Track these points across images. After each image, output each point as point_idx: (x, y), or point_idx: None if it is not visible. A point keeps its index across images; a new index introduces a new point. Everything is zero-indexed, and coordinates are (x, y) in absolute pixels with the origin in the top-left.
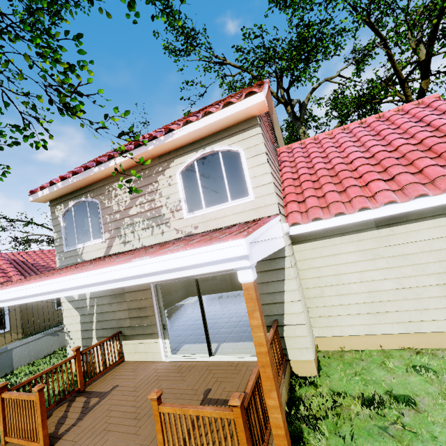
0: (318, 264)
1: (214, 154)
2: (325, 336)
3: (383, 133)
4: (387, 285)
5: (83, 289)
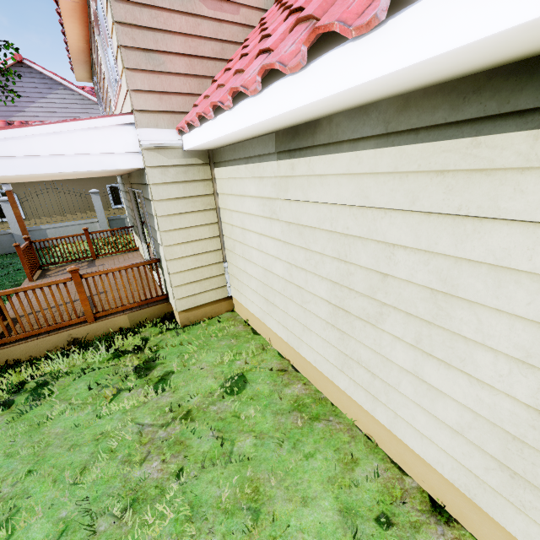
0: (231, 205)
1: None
2: (237, 299)
3: None
4: (279, 268)
5: None
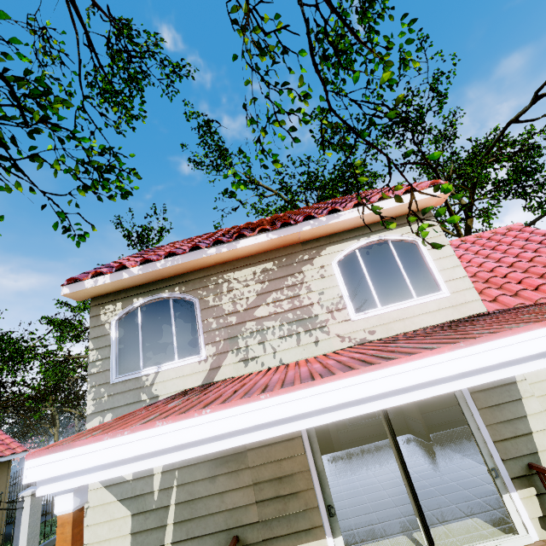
0: None
1: (381, 243)
2: None
3: (501, 248)
4: None
5: (469, 379)
